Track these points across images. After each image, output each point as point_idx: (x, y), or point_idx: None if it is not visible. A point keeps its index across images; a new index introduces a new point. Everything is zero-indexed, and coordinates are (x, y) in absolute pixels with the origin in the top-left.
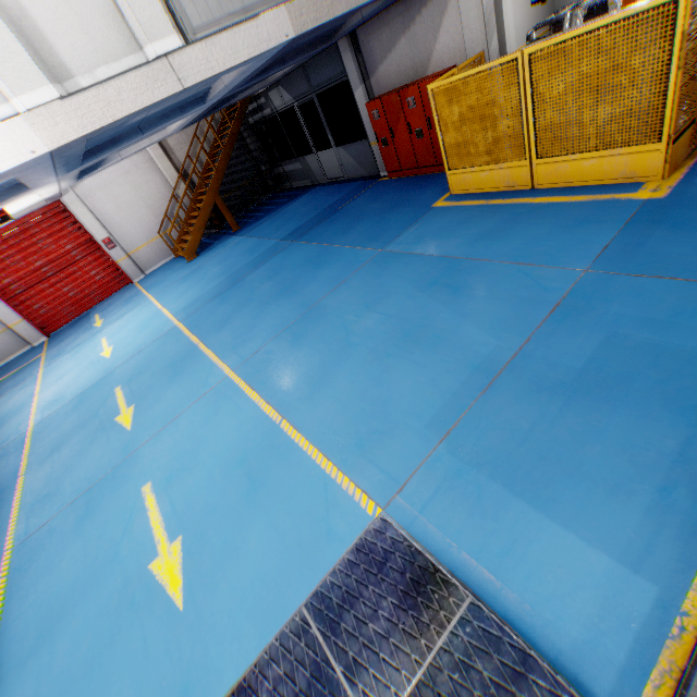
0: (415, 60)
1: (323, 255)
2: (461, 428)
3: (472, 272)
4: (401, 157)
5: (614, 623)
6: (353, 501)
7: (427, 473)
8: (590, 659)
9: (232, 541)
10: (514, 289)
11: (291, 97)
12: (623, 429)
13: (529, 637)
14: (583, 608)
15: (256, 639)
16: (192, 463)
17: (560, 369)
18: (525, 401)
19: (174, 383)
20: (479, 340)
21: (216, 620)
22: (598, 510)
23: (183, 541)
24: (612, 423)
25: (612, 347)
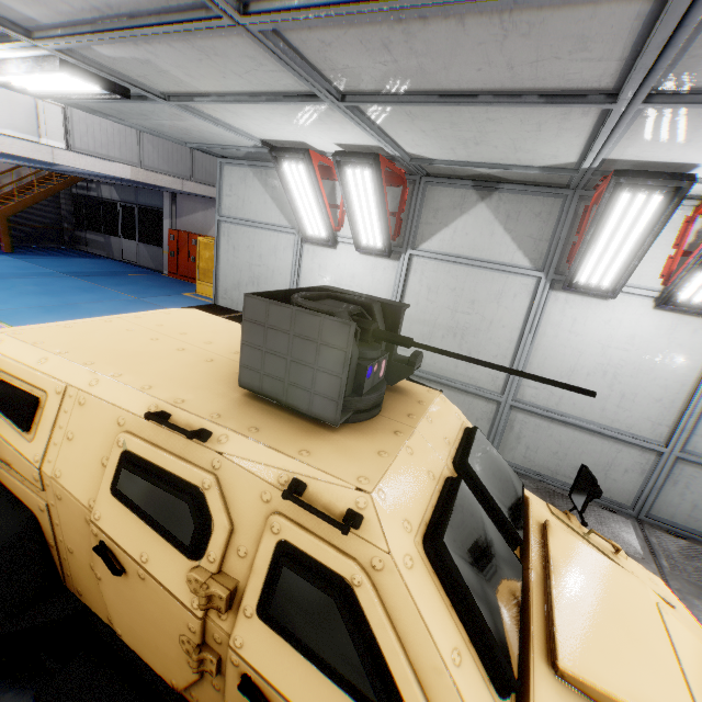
0: (204, 225)
1: (94, 289)
2: None
3: None
4: (180, 267)
5: None
6: None
7: None
8: None
9: None
10: None
11: (119, 197)
12: None
13: None
14: None
15: None
16: None
17: None
18: None
19: None
20: None
21: None
22: None
23: None
24: None
25: None
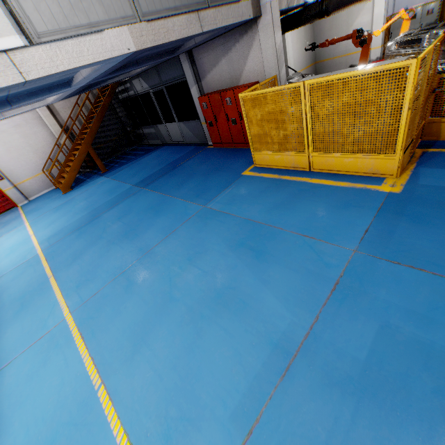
0: (231, 74)
1: (162, 204)
2: (262, 426)
3: (270, 238)
4: (221, 134)
5: None
6: None
7: None
8: None
9: None
10: (302, 260)
11: (148, 86)
12: None
13: None
14: None
15: None
16: (3, 435)
17: (346, 360)
18: (319, 397)
19: (18, 320)
20: (277, 312)
21: None
22: None
23: None
24: (402, 443)
25: (387, 340)
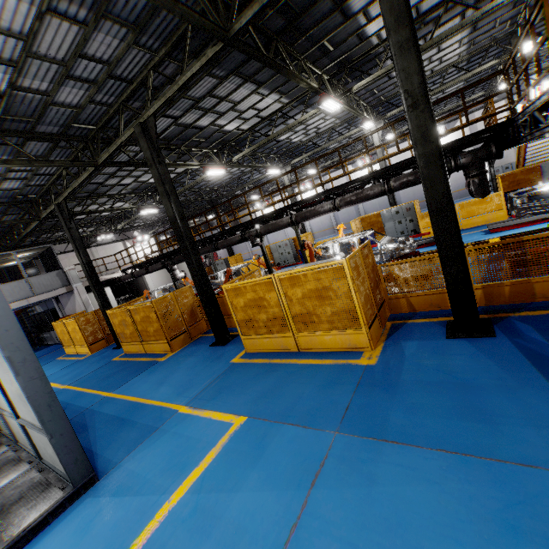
0: (73, 308)
1: None
2: None
3: None
4: None
5: None
6: None
7: None
8: None
9: None
10: None
11: (43, 309)
12: None
13: None
14: None
15: None
16: None
17: None
18: None
19: None
20: None
21: None
22: None
23: None
24: None
25: None
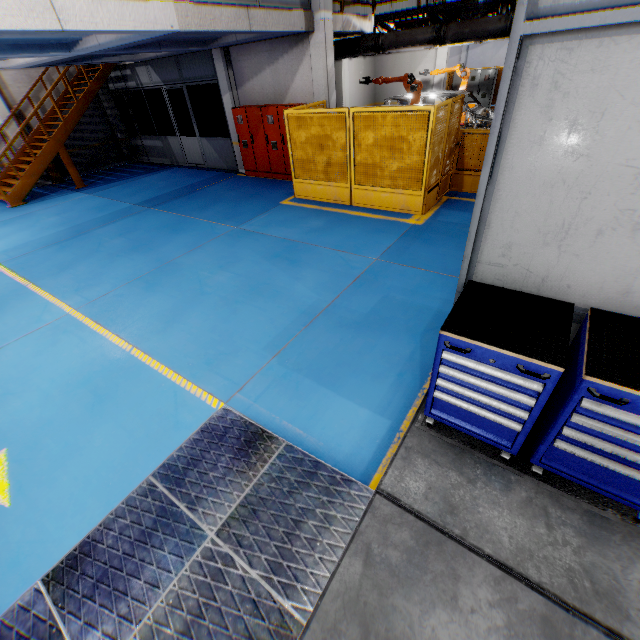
0: (276, 88)
1: (181, 223)
2: (289, 349)
3: (305, 252)
4: (258, 160)
5: (368, 442)
6: (200, 400)
7: (262, 377)
8: (354, 462)
9: (74, 444)
10: (333, 265)
11: (160, 79)
12: (385, 346)
13: (321, 459)
14: (353, 438)
15: (101, 508)
16: (22, 387)
17: (355, 314)
18: (332, 332)
19: None
20: (306, 295)
21: (54, 505)
22: (367, 388)
23: (11, 453)
24: (380, 343)
25: (385, 303)
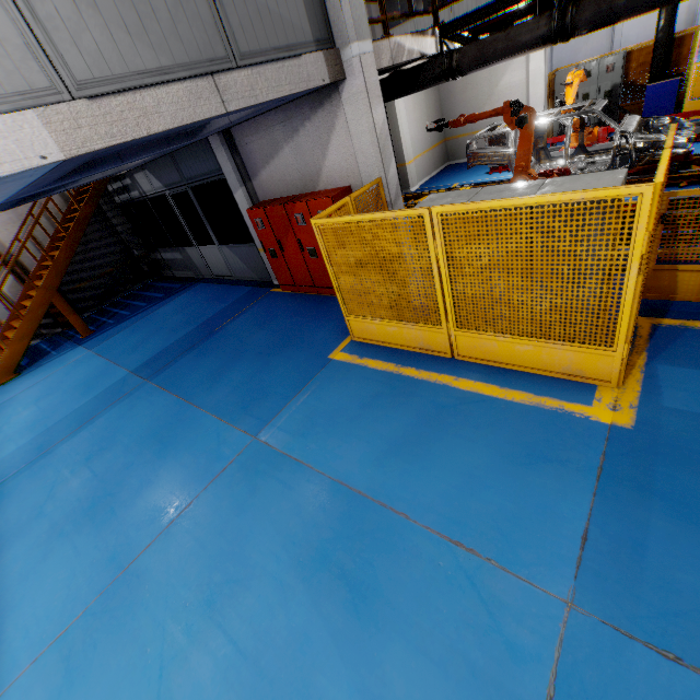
0: (303, 172)
1: (176, 425)
2: None
3: (383, 546)
4: (294, 272)
5: None
6: None
7: None
8: None
9: None
10: (456, 628)
11: (161, 184)
12: None
13: None
14: None
15: None
16: None
17: None
18: None
19: None
20: None
21: None
22: None
23: None
24: None
25: None
